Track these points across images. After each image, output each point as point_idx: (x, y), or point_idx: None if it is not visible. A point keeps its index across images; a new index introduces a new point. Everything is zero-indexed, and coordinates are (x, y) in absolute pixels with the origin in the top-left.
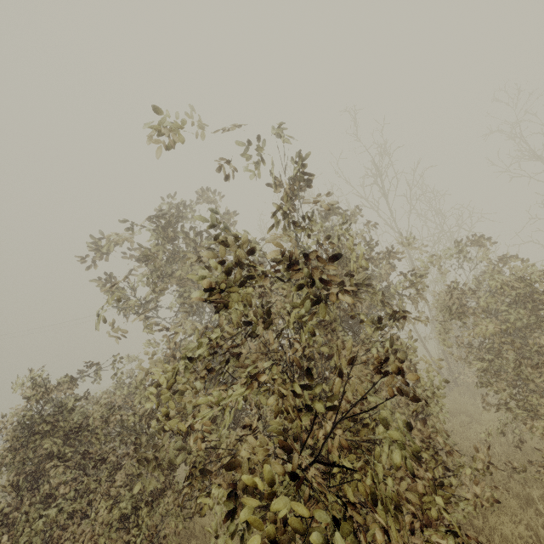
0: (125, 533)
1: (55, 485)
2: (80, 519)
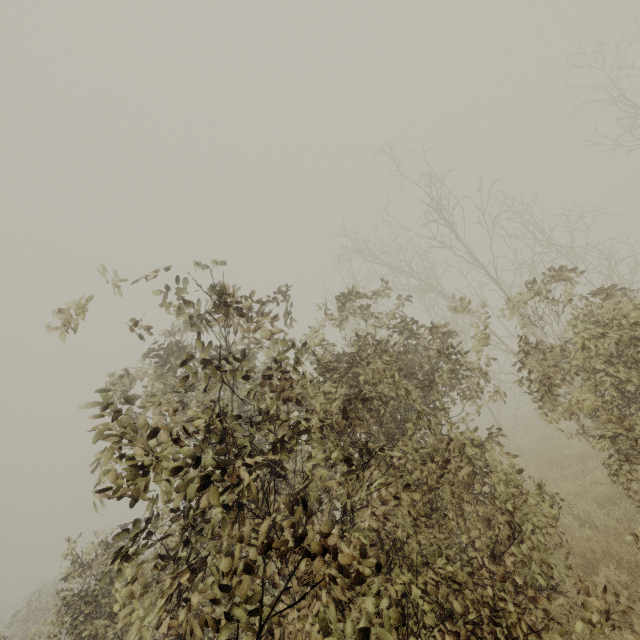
0: None
1: None
2: None
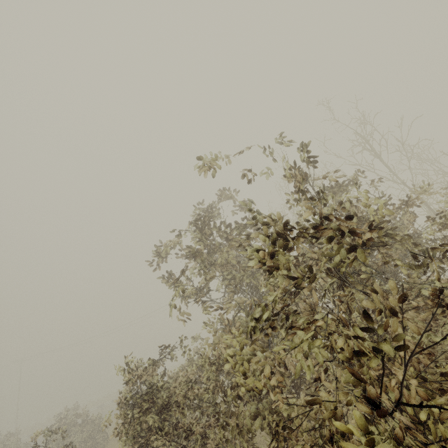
0: None
1: None
2: None
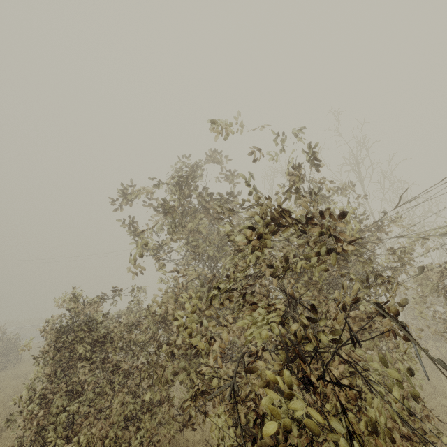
0: (128, 431)
1: (83, 381)
2: (96, 412)
